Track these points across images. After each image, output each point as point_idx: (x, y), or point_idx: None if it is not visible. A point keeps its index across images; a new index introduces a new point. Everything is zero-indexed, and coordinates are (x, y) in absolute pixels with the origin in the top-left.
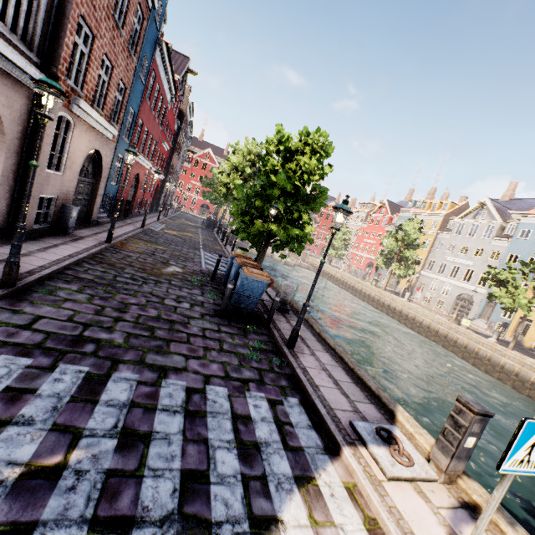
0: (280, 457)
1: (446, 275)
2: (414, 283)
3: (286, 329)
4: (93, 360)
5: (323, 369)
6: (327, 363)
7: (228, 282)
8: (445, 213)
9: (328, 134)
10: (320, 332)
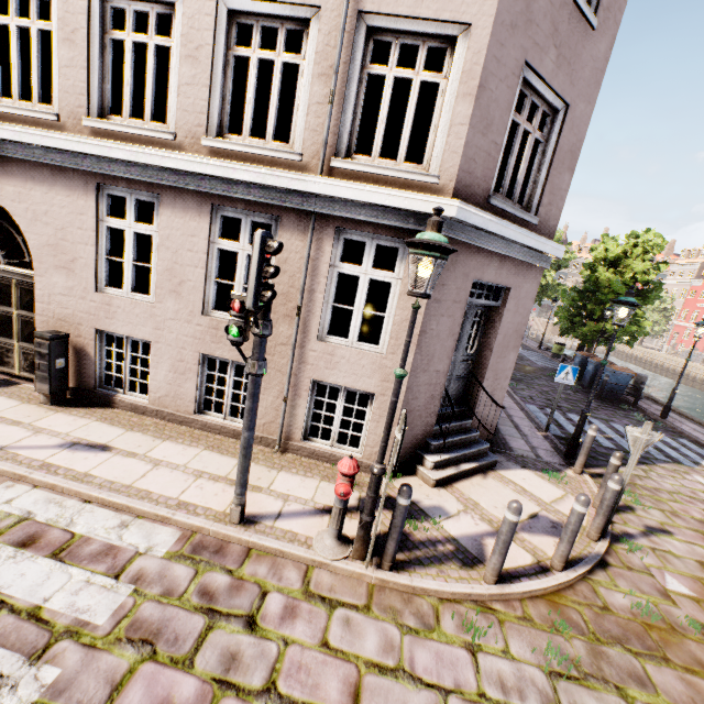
0: (690, 453)
1: None
2: None
3: (650, 409)
4: (573, 413)
5: (696, 431)
6: (696, 429)
7: (585, 376)
8: None
9: (660, 234)
10: (680, 412)
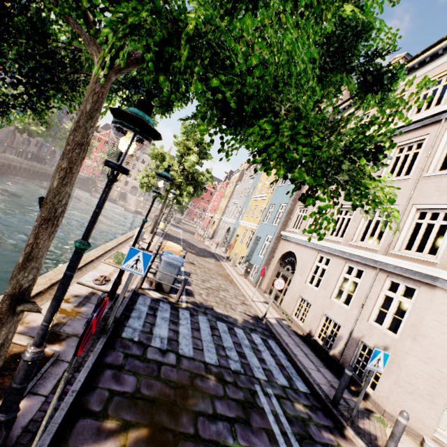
0: None
1: (229, 216)
2: (215, 228)
3: None
4: None
5: None
6: None
7: None
8: (242, 169)
9: None
10: None
